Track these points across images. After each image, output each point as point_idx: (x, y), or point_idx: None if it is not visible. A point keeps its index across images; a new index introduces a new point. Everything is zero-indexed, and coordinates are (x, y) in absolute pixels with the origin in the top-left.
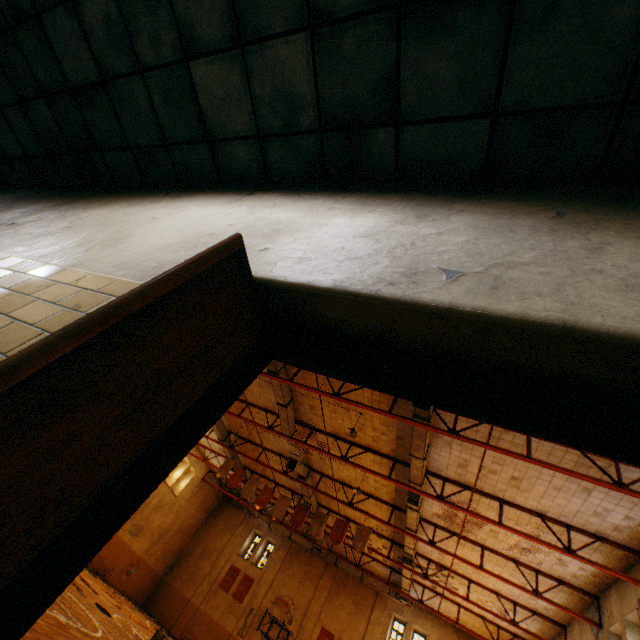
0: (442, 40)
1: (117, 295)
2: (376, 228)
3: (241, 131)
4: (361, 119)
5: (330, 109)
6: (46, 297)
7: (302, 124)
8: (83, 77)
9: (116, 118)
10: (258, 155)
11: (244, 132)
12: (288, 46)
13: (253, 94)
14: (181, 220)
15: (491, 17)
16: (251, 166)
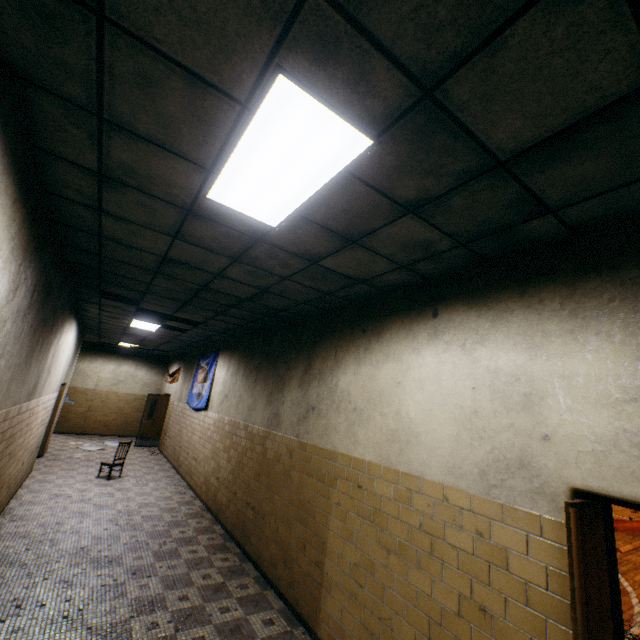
0: (574, 155)
1: (491, 518)
2: (632, 379)
3: (384, 270)
4: (503, 225)
5: (463, 233)
6: (446, 519)
7: (440, 249)
8: (249, 294)
9: (283, 298)
10: (408, 273)
11: (387, 269)
12: (396, 226)
13: (381, 254)
14: (424, 385)
15: (639, 115)
16: (406, 279)
